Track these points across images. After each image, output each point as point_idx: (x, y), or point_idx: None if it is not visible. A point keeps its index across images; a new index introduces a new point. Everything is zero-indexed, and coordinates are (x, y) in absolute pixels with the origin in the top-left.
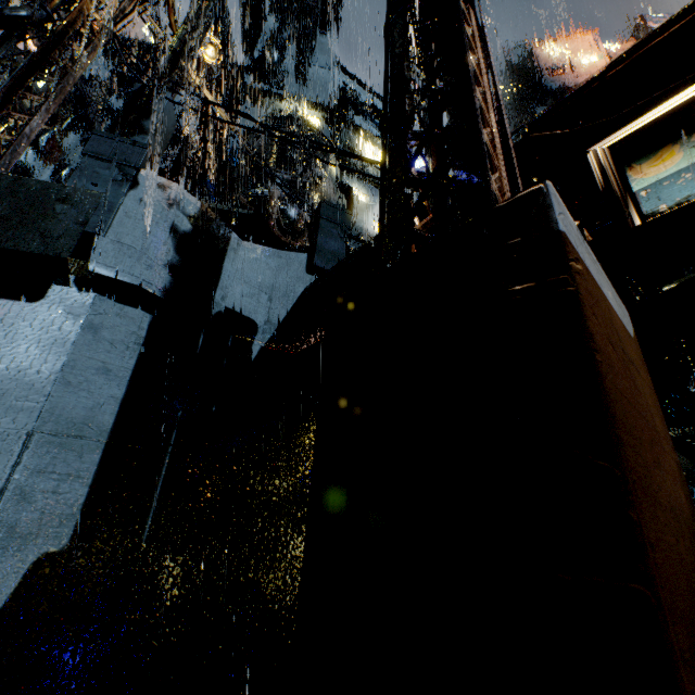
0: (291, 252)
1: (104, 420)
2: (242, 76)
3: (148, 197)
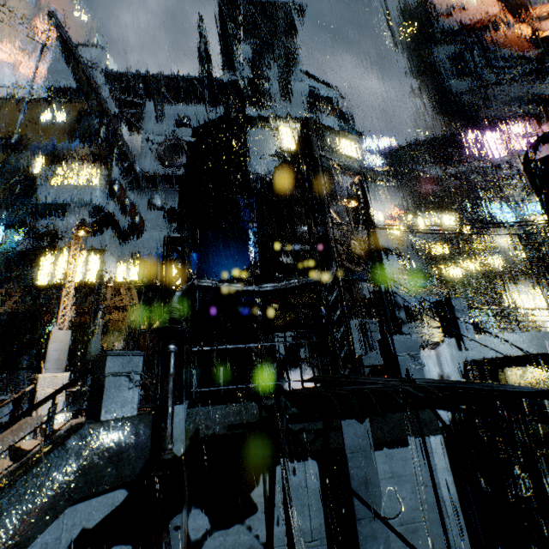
0: (448, 340)
1: (455, 496)
2: (227, 92)
3: (428, 368)
